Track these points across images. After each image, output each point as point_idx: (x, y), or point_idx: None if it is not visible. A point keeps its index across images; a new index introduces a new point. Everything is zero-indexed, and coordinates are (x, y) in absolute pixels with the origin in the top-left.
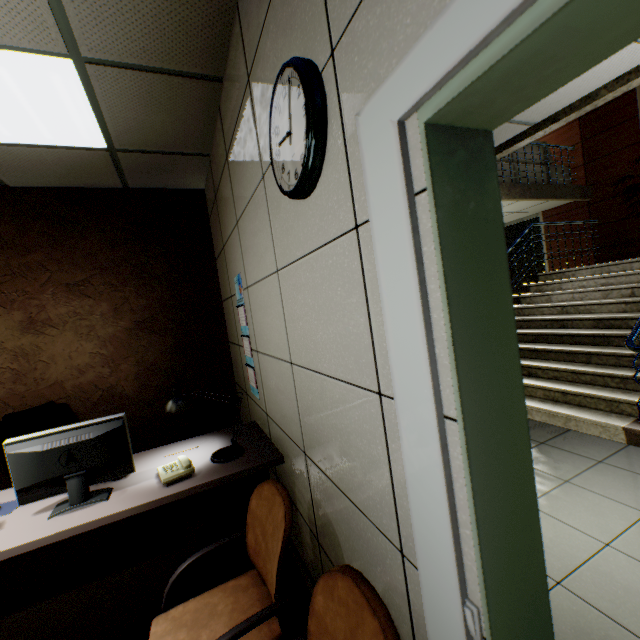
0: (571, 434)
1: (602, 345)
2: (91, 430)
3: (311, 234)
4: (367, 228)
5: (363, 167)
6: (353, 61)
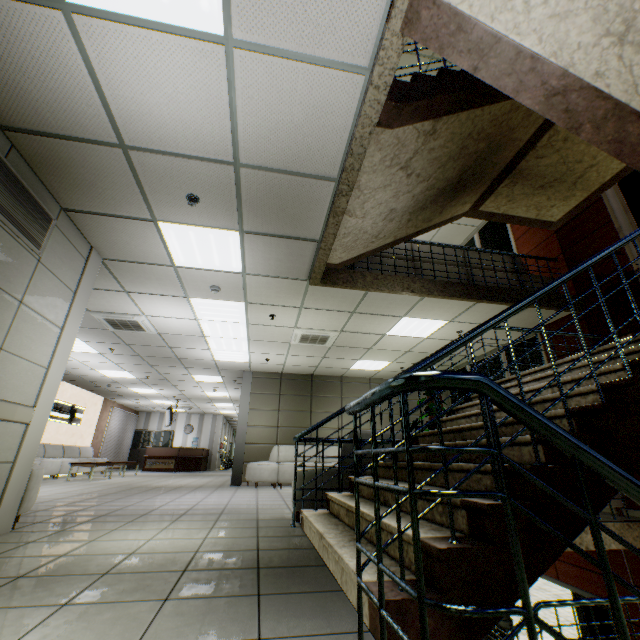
0: (326, 595)
1: (478, 462)
2: None
3: None
4: None
5: None
6: None
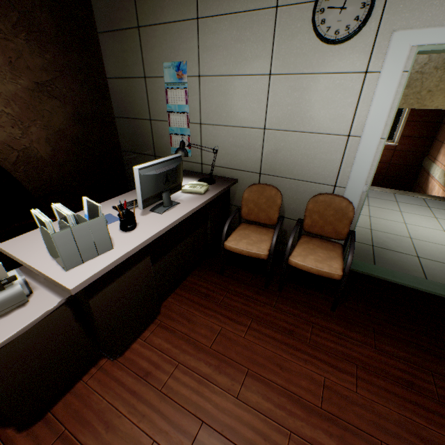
0: None
1: None
2: (171, 163)
3: (326, 65)
4: (372, 75)
5: (387, 53)
6: (399, 6)
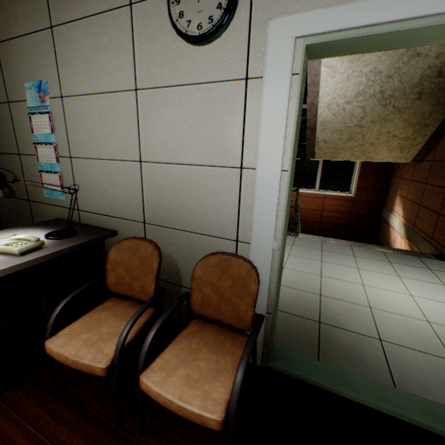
0: None
1: None
2: None
3: (197, 72)
4: (255, 82)
5: (266, 49)
6: None
